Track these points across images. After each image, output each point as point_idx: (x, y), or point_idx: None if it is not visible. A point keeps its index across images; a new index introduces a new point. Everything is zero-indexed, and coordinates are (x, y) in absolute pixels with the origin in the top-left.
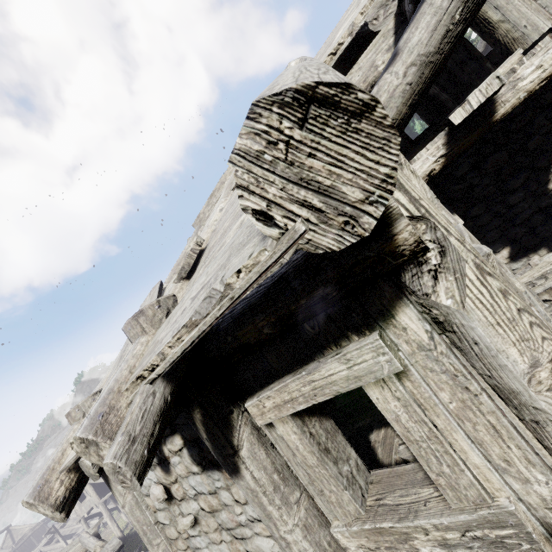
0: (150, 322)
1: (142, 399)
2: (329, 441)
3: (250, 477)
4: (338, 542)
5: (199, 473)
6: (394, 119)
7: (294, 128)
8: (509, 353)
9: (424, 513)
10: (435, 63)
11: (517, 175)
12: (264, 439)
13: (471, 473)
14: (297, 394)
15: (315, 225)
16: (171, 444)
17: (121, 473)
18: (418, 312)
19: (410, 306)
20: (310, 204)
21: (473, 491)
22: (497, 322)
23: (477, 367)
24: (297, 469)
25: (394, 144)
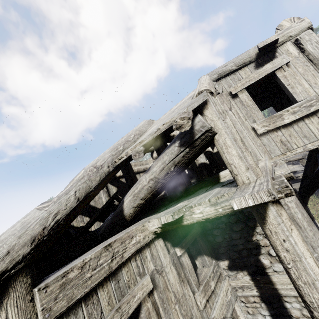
0: None
1: None
2: None
3: None
4: None
5: None
6: (144, 198)
7: None
8: None
9: None
10: (163, 183)
11: (238, 224)
12: None
13: None
14: None
15: None
16: None
17: None
18: None
19: None
20: None
21: None
22: None
23: None
24: None
25: None
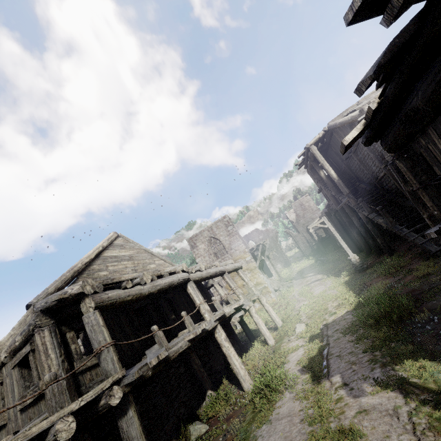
0: None
1: None
2: None
3: None
4: None
5: None
6: None
7: None
8: None
9: None
10: None
11: None
12: None
13: None
14: None
15: None
16: None
17: None
18: None
19: None
20: None
21: None
22: None
23: None
24: None
25: None
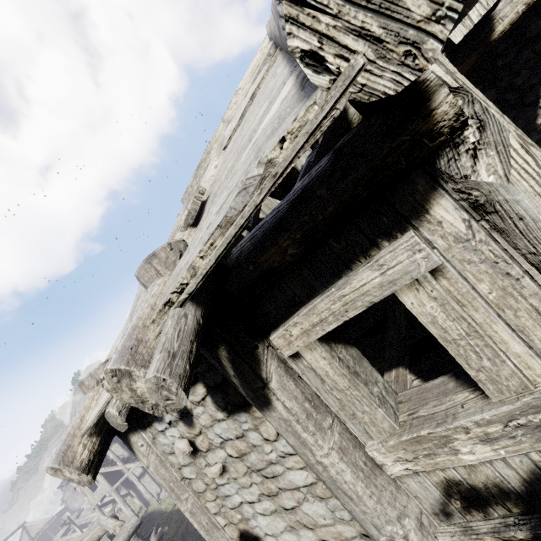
0: (164, 264)
1: (175, 321)
2: (356, 365)
3: (282, 407)
4: (373, 462)
5: (225, 419)
6: None
7: None
8: None
9: (463, 414)
10: None
11: (506, 113)
12: (291, 371)
13: (513, 363)
14: (327, 314)
15: (372, 61)
16: (193, 395)
17: (165, 388)
18: (455, 201)
19: (445, 196)
20: (369, 31)
21: (514, 380)
22: None
23: (520, 247)
24: (327, 397)
25: None
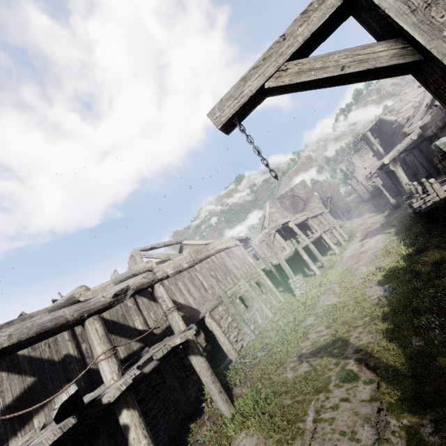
0: None
1: None
2: None
3: None
4: None
5: None
6: None
7: None
8: None
9: None
10: None
11: None
12: None
13: None
14: None
15: None
16: None
17: None
18: None
19: None
20: None
21: None
22: None
23: None
24: None
25: None
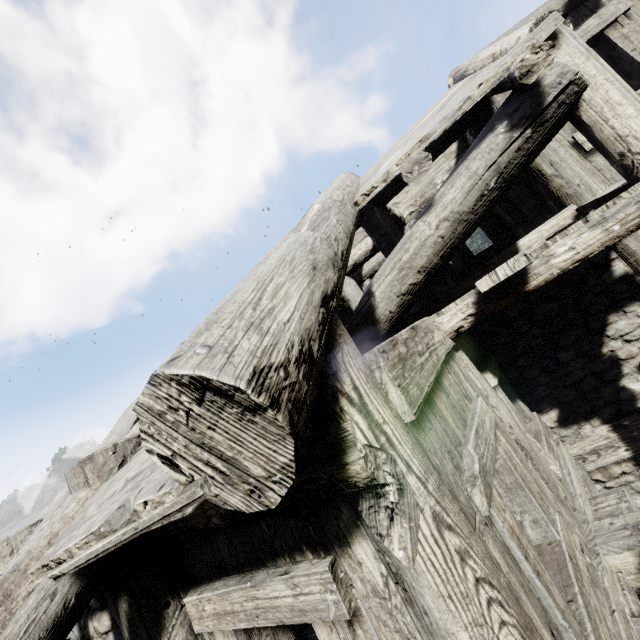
0: (97, 471)
1: (36, 603)
2: None
3: None
4: None
5: None
6: (424, 267)
7: (192, 405)
8: (459, 638)
9: None
10: (470, 222)
11: (569, 331)
12: None
13: None
14: (239, 608)
15: (220, 484)
16: (98, 622)
17: None
18: (374, 549)
19: (366, 539)
20: (214, 466)
21: None
22: (448, 594)
23: None
24: None
25: (288, 443)
